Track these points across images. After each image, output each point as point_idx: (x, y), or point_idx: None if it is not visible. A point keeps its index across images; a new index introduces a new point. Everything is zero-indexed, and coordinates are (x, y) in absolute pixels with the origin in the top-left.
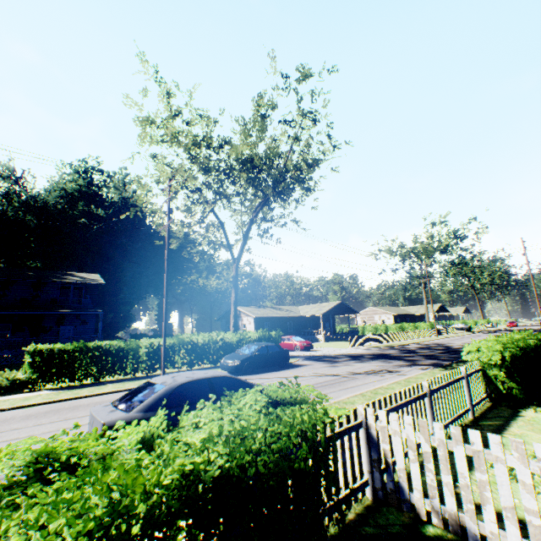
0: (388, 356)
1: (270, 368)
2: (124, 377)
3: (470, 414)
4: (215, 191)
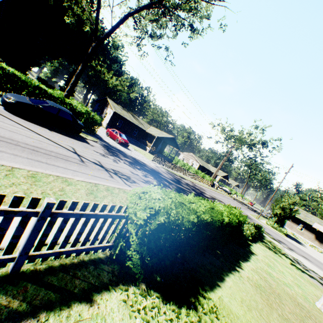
0: (158, 175)
1: (56, 129)
2: None
3: (12, 266)
4: None
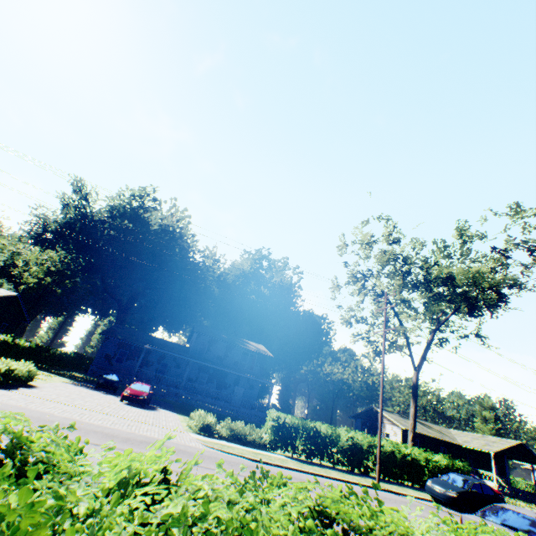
0: None
1: None
2: (321, 462)
3: None
4: (403, 299)
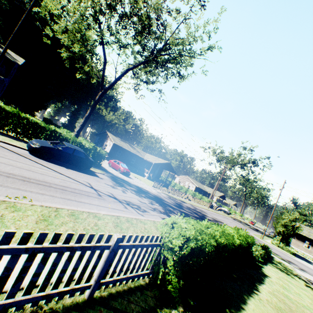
0: (161, 201)
1: (70, 166)
2: None
3: (88, 293)
4: (108, 28)
